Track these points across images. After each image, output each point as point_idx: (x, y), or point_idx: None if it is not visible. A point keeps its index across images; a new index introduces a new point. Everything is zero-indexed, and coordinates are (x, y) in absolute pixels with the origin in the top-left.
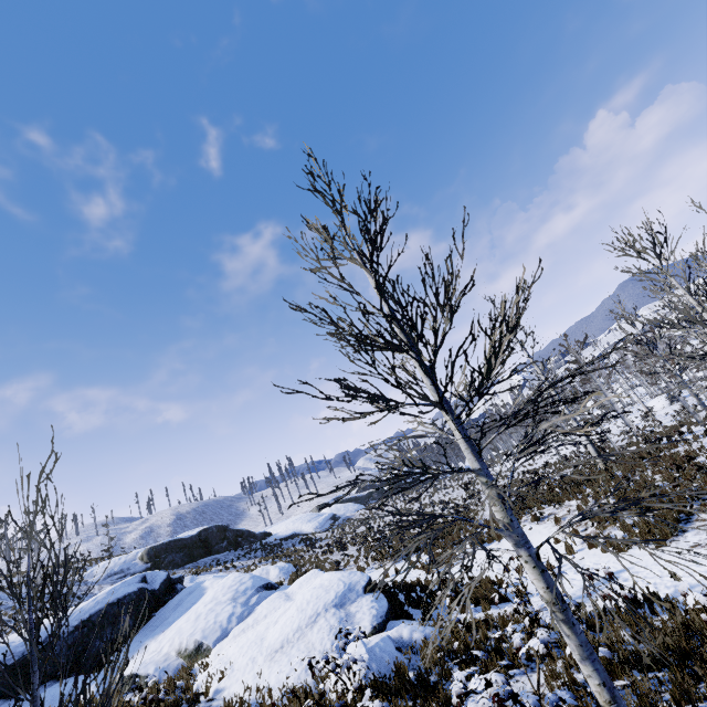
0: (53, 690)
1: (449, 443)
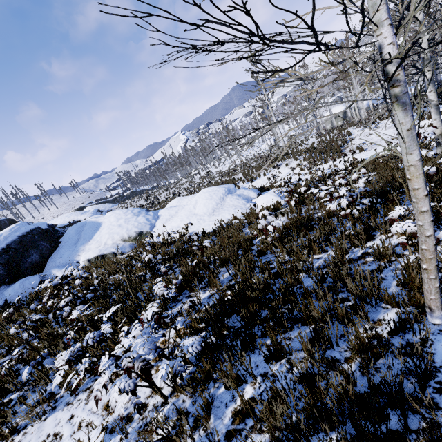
0: (26, 282)
1: None
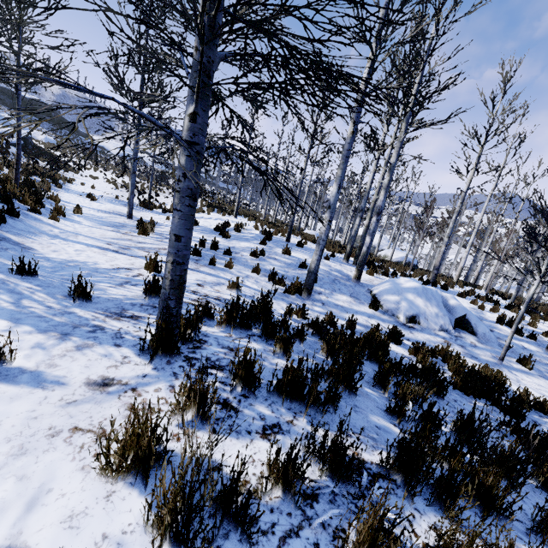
0: None
1: None
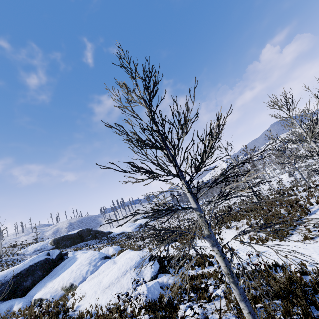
0: (1, 306)
1: (179, 195)
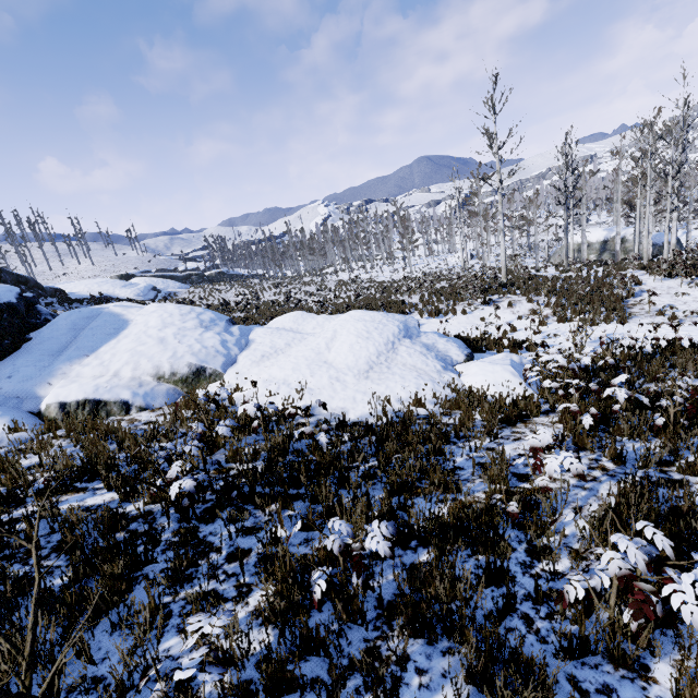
0: None
1: None
